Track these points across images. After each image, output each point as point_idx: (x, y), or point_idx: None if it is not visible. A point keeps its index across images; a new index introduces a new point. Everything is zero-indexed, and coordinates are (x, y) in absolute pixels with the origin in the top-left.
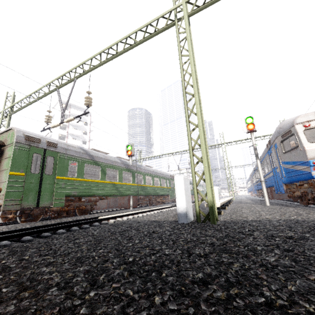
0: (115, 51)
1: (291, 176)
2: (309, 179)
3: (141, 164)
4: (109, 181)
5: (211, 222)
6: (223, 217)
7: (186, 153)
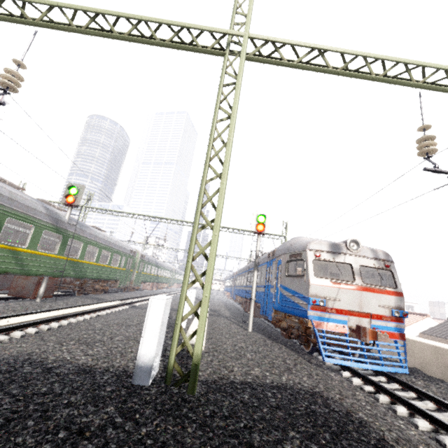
0: (111, 27)
1: (286, 306)
2: (303, 317)
3: (85, 216)
4: (5, 245)
5: (189, 391)
6: (203, 365)
7: (166, 222)
